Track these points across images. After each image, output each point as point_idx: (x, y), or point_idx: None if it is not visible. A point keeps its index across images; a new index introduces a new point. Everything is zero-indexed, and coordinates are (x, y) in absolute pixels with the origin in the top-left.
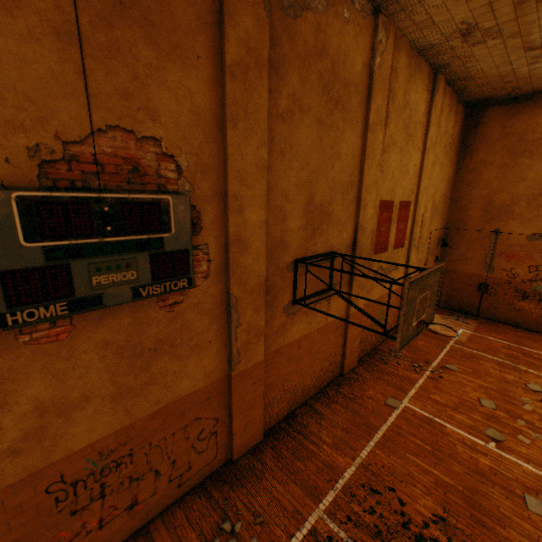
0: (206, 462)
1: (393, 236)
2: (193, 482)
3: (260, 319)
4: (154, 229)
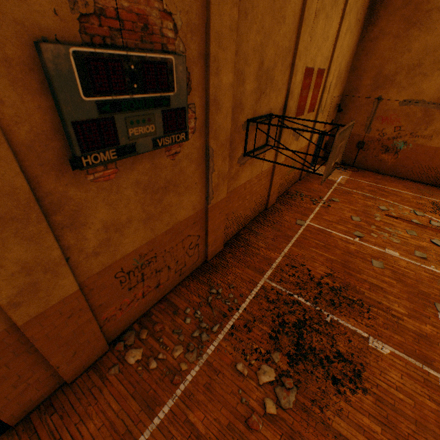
0: (193, 262)
1: (309, 102)
2: (187, 273)
3: (225, 167)
4: (164, 88)
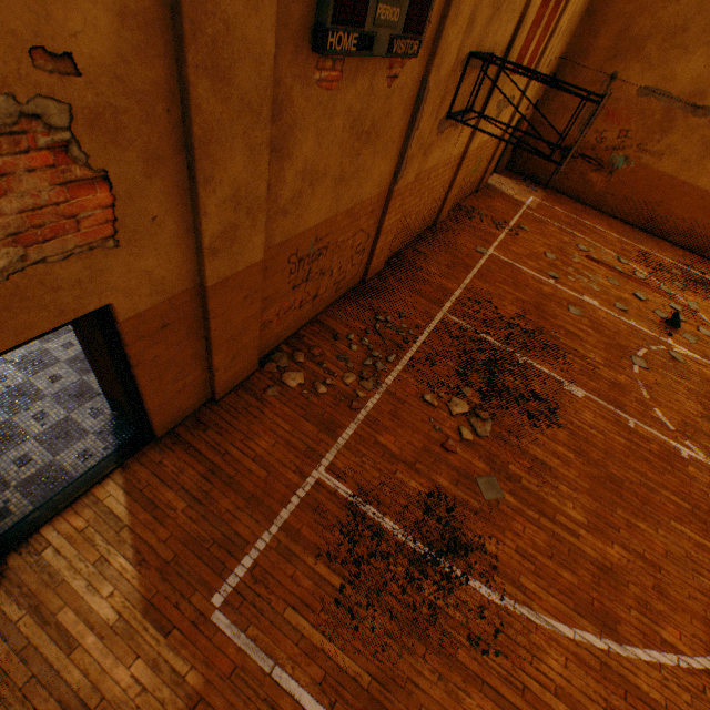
0: (351, 277)
1: (530, 53)
2: (342, 292)
3: (428, 129)
4: None
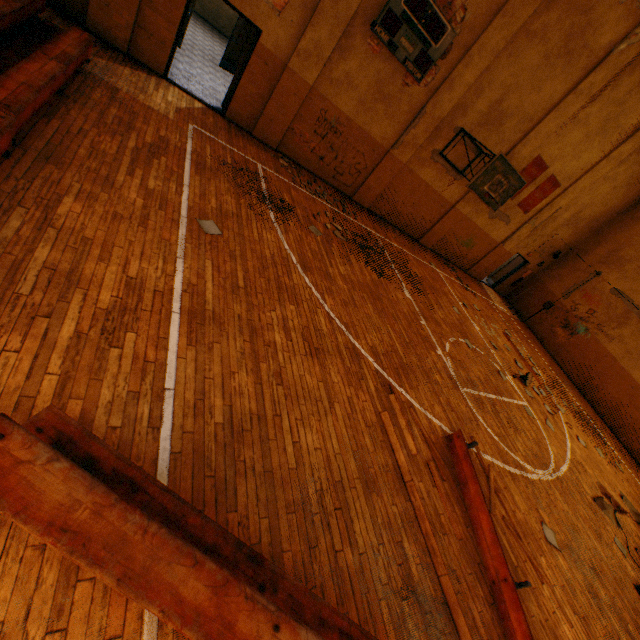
0: (346, 183)
1: (525, 195)
2: (336, 185)
3: (422, 139)
4: (433, 39)
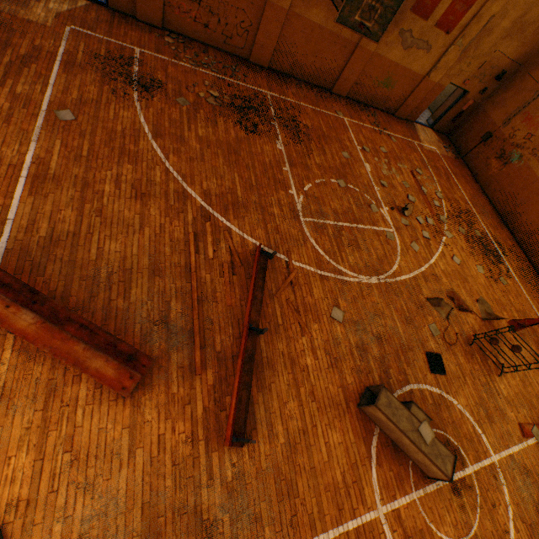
0: (238, 46)
1: (442, 11)
2: (230, 50)
3: None
4: None
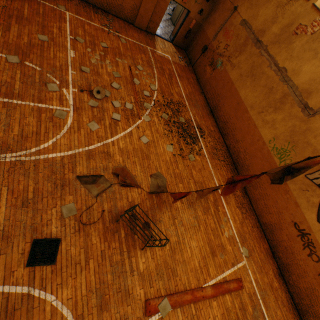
0: None
1: None
2: None
3: None
4: None
